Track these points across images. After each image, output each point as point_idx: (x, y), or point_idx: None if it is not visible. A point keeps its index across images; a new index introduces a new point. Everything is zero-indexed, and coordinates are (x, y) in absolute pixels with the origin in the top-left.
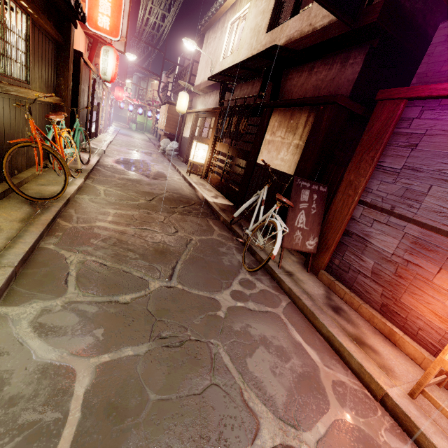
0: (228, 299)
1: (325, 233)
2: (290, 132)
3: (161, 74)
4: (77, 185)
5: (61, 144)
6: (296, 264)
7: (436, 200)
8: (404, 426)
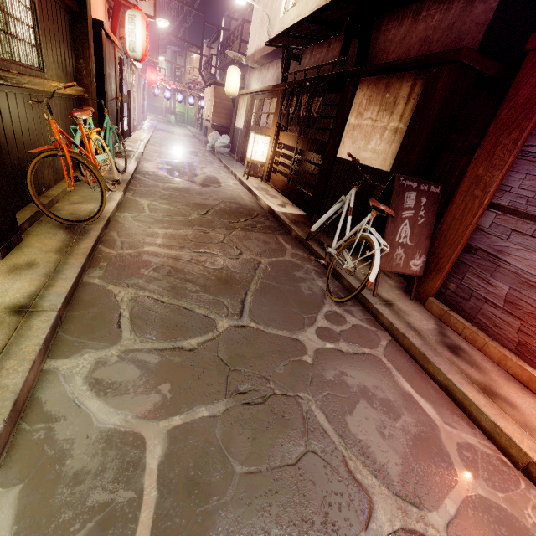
0: (314, 339)
1: (437, 249)
2: (384, 111)
3: (202, 44)
4: (116, 201)
5: (91, 149)
6: (395, 290)
7: None
8: None
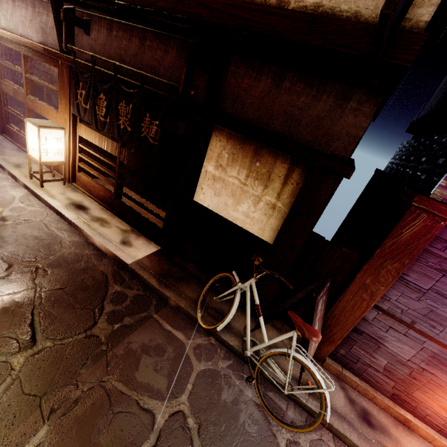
0: None
1: (330, 327)
2: (256, 180)
3: None
4: None
5: None
6: None
7: None
8: None
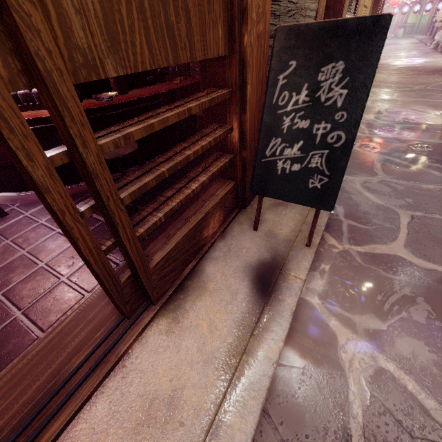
0: None
1: None
2: None
3: None
4: None
5: None
6: None
7: None
8: None
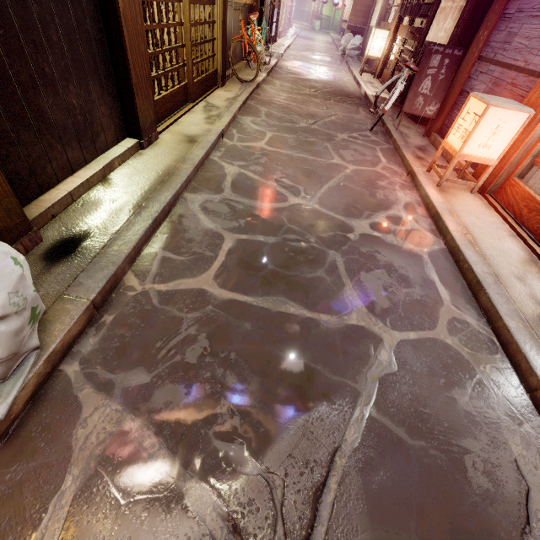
0: (344, 137)
1: (447, 98)
2: None
3: None
4: (263, 77)
5: (255, 41)
6: (417, 133)
7: (519, 38)
8: (412, 180)
